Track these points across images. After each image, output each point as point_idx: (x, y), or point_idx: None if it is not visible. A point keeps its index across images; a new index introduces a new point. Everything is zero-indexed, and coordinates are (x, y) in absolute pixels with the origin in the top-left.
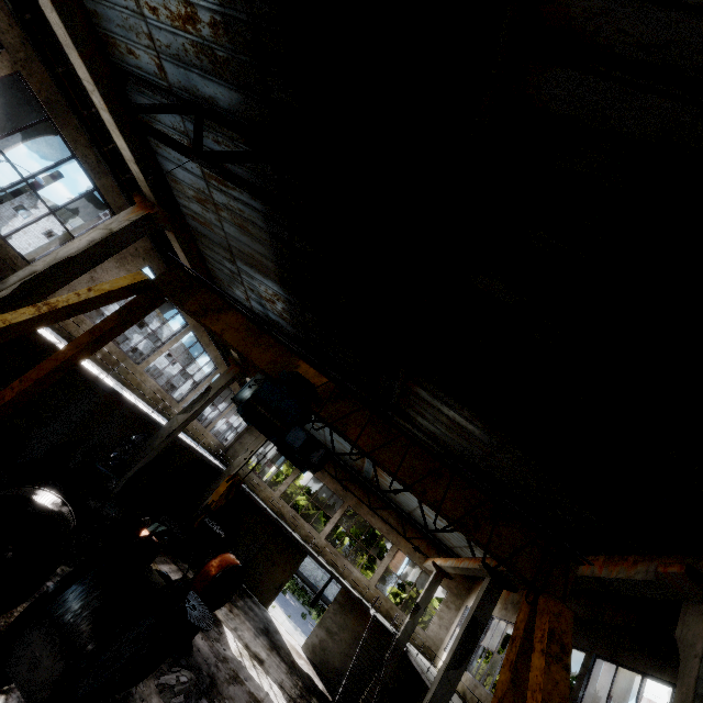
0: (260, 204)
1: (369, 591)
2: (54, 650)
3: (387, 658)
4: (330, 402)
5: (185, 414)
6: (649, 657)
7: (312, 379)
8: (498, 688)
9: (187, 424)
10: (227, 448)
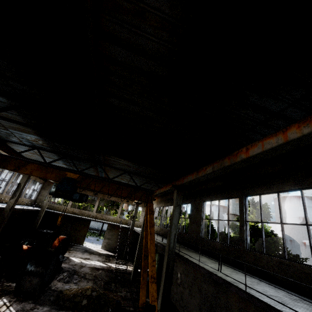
0: (18, 113)
1: (118, 220)
2: (34, 276)
3: (129, 234)
4: (82, 181)
5: (13, 199)
6: (183, 200)
7: (73, 176)
8: (145, 224)
9: (16, 202)
10: (35, 200)
